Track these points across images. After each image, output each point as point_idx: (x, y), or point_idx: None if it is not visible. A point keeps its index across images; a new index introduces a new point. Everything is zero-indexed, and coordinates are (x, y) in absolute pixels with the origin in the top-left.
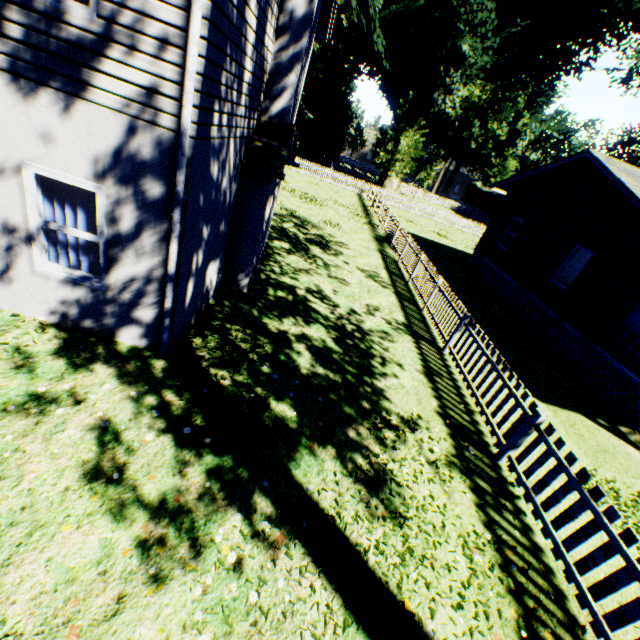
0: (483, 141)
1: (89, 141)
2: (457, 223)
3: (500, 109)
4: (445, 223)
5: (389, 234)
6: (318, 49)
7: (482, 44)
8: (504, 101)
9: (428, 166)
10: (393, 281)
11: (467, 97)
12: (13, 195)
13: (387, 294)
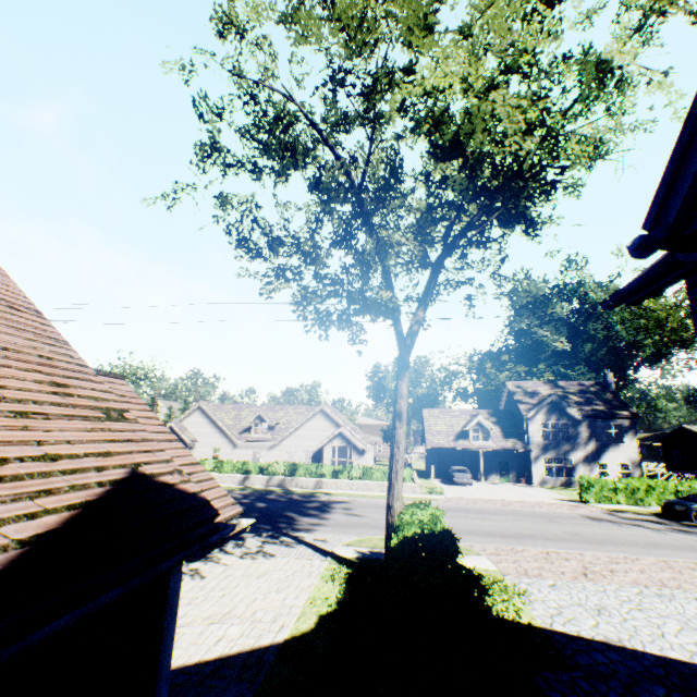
0: None
1: (625, 457)
2: None
3: None
4: None
5: None
6: None
7: None
8: None
9: None
10: None
11: None
12: (615, 467)
13: None
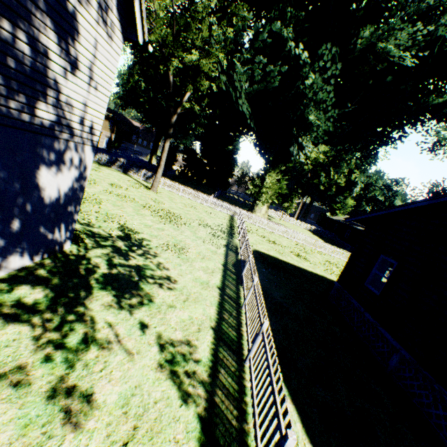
0: (328, 186)
1: None
2: (315, 244)
3: (339, 165)
4: (304, 243)
5: (242, 261)
6: (198, 109)
7: (324, 117)
8: (342, 160)
9: (290, 199)
10: (216, 365)
11: (315, 158)
12: None
13: (180, 432)
